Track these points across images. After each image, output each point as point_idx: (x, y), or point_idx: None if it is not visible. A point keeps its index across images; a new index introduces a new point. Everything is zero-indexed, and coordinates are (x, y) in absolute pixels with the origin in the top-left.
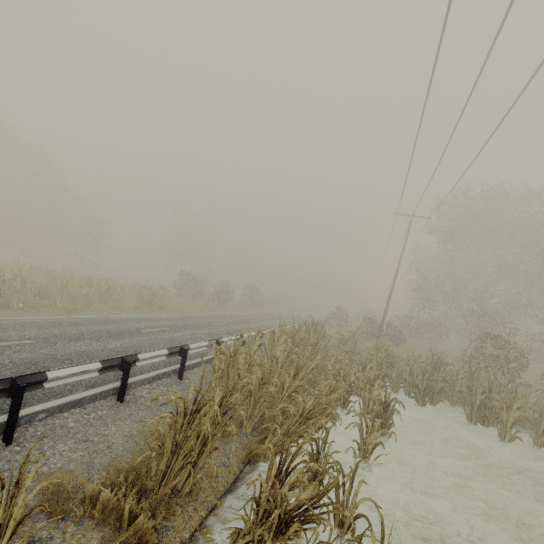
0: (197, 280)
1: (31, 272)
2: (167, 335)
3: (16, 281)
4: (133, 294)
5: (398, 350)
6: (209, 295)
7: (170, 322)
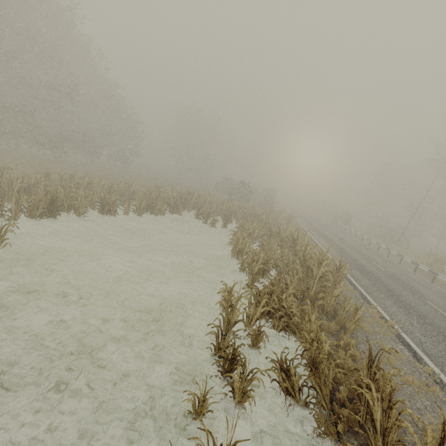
0: (246, 188)
1: (208, 203)
2: (394, 272)
3: (293, 236)
4: (285, 222)
5: (422, 254)
6: (260, 201)
7: (351, 252)
